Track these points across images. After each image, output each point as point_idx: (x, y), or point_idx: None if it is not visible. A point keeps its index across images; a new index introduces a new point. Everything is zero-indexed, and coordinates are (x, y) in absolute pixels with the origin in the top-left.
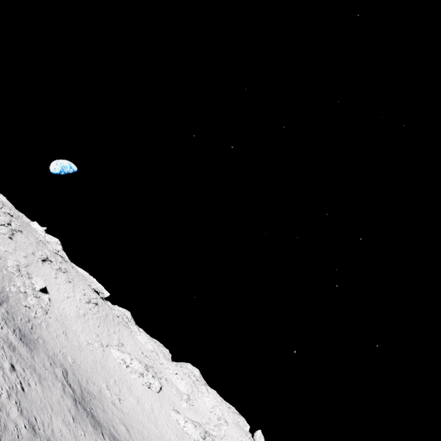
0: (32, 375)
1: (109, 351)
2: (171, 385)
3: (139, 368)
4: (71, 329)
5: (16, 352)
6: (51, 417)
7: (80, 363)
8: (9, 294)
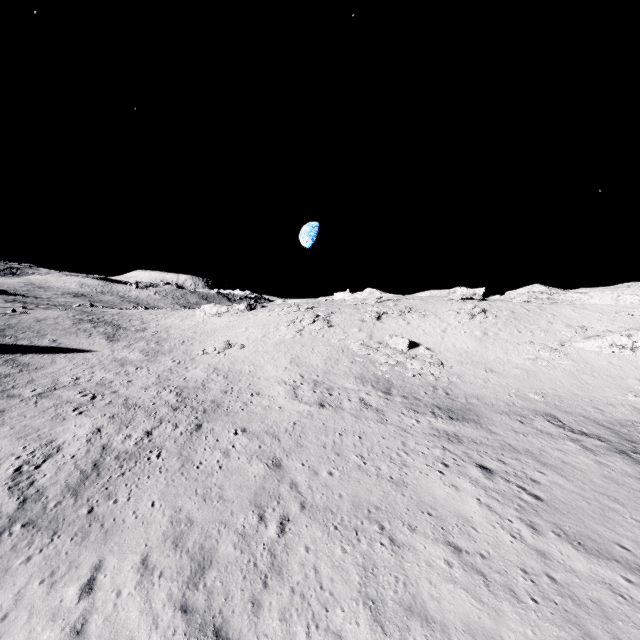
0: (521, 461)
1: (573, 348)
2: None
3: None
4: (489, 360)
5: (464, 441)
6: (637, 521)
7: (553, 392)
8: (386, 377)
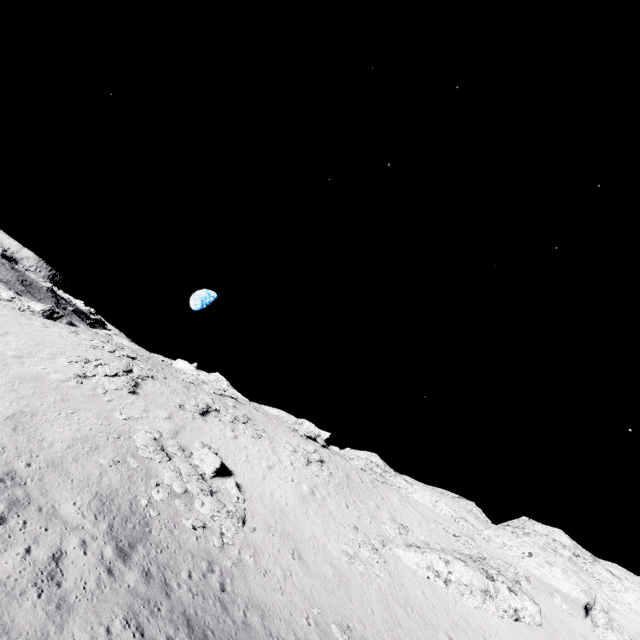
0: None
1: (393, 555)
2: (541, 588)
3: (472, 579)
4: (303, 536)
5: None
6: None
7: (361, 628)
8: (150, 513)
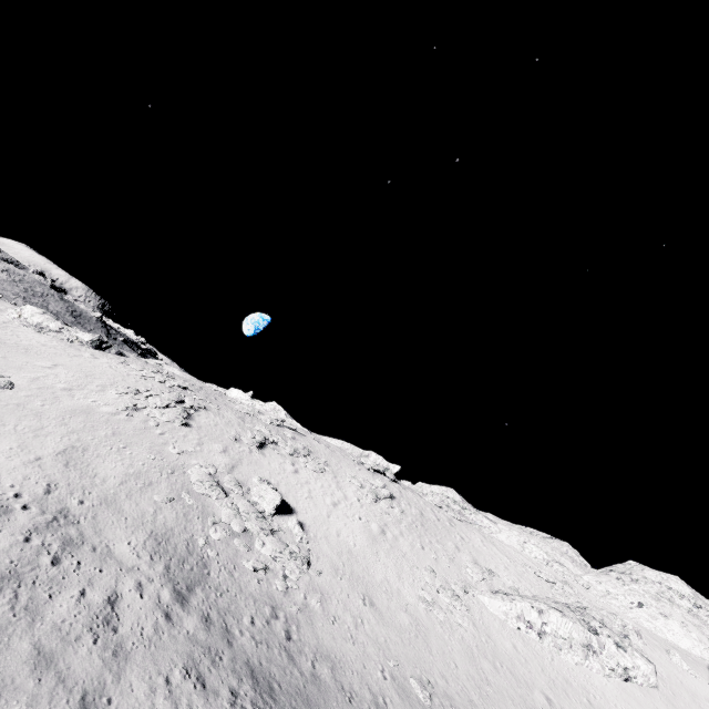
0: None
1: (477, 602)
2: (655, 644)
3: (572, 632)
4: (374, 580)
5: None
6: None
7: (443, 683)
8: (208, 553)
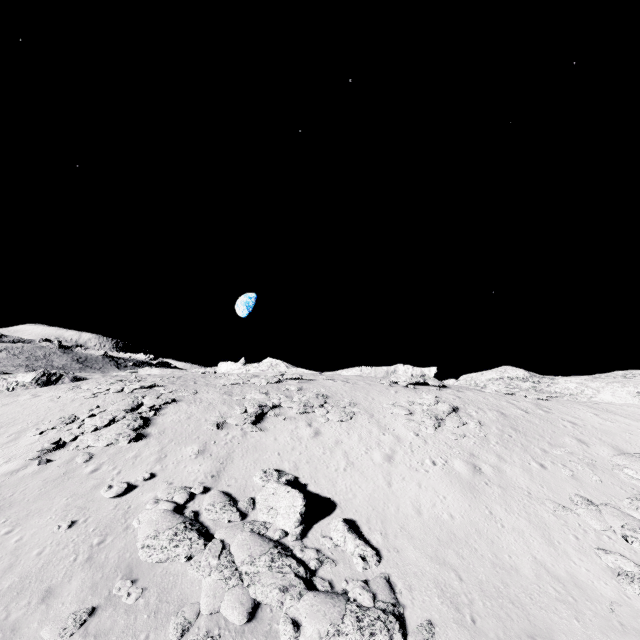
0: None
1: None
2: None
3: None
4: (523, 579)
5: None
6: None
7: None
8: None
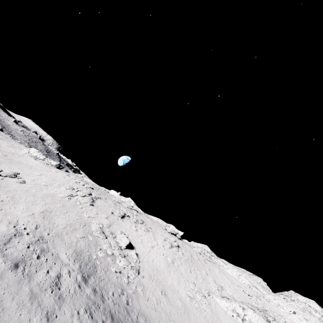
0: None
1: (214, 301)
2: None
3: (258, 320)
4: (167, 284)
5: None
6: None
7: None
8: (97, 262)
